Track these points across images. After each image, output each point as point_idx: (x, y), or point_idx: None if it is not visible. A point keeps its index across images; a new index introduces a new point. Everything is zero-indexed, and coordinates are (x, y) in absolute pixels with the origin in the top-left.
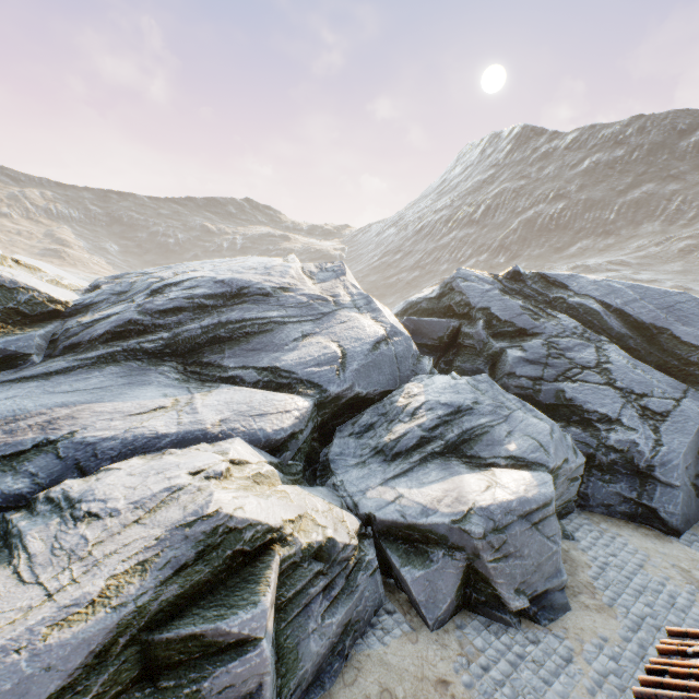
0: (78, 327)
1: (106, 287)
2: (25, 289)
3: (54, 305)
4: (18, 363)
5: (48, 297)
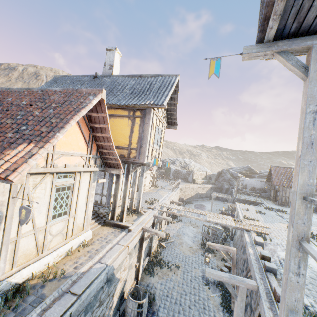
0: (261, 175)
1: (263, 171)
2: (253, 170)
3: (256, 172)
4: (254, 178)
5: (256, 171)
